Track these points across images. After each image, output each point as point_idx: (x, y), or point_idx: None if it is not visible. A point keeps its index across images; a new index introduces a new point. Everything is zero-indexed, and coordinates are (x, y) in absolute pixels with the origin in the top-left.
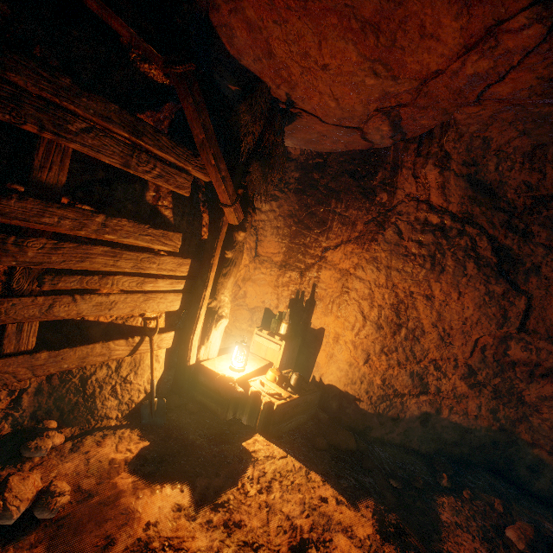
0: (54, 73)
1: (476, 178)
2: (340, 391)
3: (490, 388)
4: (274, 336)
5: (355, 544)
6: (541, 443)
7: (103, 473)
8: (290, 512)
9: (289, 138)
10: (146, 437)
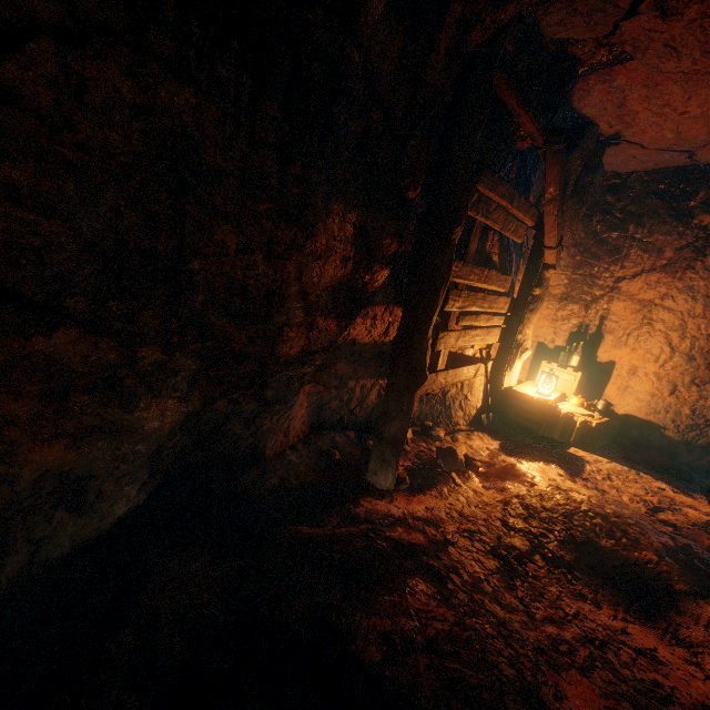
0: (493, 175)
1: None
2: (640, 420)
3: None
4: (564, 368)
5: (701, 514)
6: None
7: (487, 454)
8: (635, 493)
9: None
10: (494, 439)
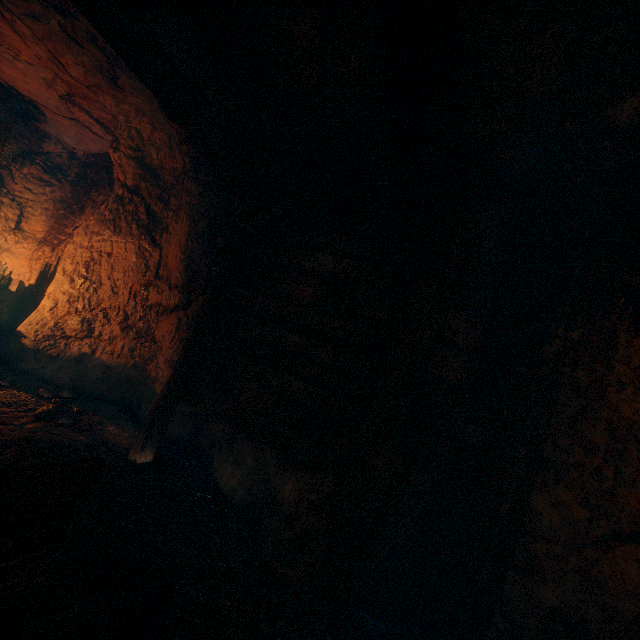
0: None
1: (146, 162)
2: (15, 331)
3: (135, 330)
4: None
5: None
6: (159, 377)
7: None
8: None
9: (64, 136)
10: None
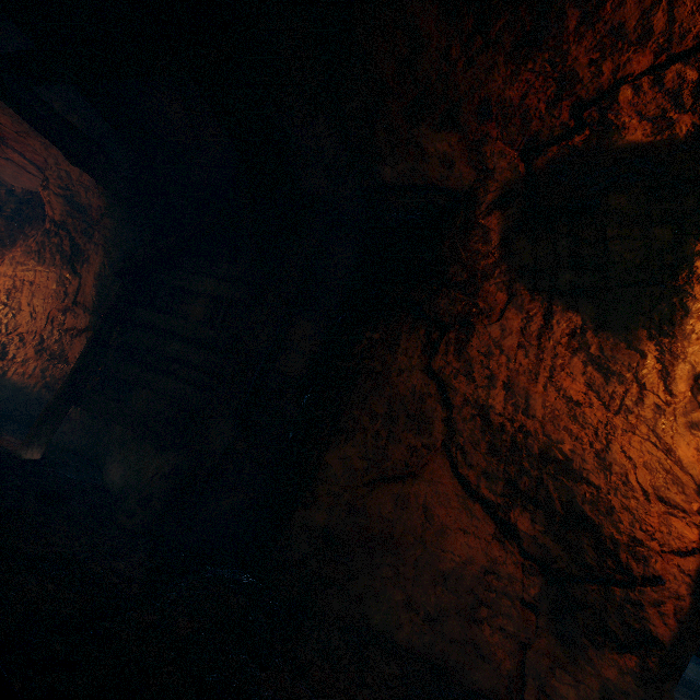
0: None
1: (75, 200)
2: None
3: (49, 352)
4: None
5: None
6: None
7: None
8: None
9: (2, 174)
10: None
